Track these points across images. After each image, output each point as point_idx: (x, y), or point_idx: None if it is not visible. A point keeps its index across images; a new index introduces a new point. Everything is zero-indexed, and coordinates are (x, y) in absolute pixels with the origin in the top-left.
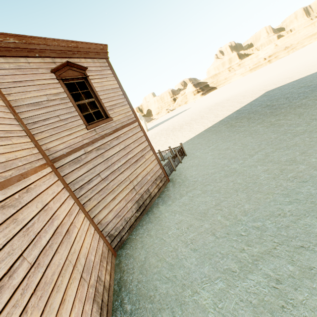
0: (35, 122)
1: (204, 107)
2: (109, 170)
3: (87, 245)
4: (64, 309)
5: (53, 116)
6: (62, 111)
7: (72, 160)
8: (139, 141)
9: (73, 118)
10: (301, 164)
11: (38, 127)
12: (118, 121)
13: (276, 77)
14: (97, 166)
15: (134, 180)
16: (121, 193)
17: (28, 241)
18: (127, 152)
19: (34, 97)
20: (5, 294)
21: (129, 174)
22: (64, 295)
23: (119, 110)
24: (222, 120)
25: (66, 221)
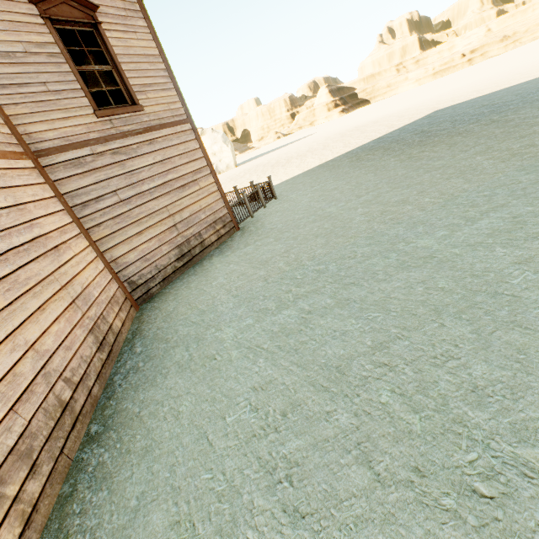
0: (4, 85)
1: (337, 132)
2: (133, 190)
3: (89, 277)
4: (43, 317)
5: (36, 82)
6: (51, 76)
7: (69, 160)
8: (190, 156)
9: (71, 93)
10: (410, 205)
11: (9, 94)
12: (154, 115)
13: (463, 88)
14: (113, 179)
15: (177, 214)
16: (153, 229)
17: None
18: (167, 169)
19: (1, 42)
20: None
21: (167, 203)
22: (43, 305)
23: (156, 96)
24: (351, 151)
25: (54, 236)
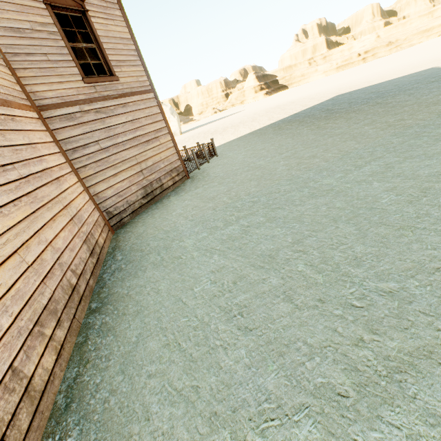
0: (16, 54)
1: (262, 109)
2: (110, 141)
3: (80, 204)
4: (54, 225)
5: (39, 53)
6: (51, 49)
7: (63, 114)
8: (153, 118)
9: (65, 63)
10: (318, 158)
11: (20, 61)
12: (127, 85)
13: (358, 79)
14: (96, 131)
15: (143, 162)
16: (125, 172)
17: (17, 159)
18: (136, 127)
19: (14, 20)
20: (2, 179)
21: (136, 154)
22: (54, 217)
23: (128, 70)
24: (274, 123)
25: (56, 170)
